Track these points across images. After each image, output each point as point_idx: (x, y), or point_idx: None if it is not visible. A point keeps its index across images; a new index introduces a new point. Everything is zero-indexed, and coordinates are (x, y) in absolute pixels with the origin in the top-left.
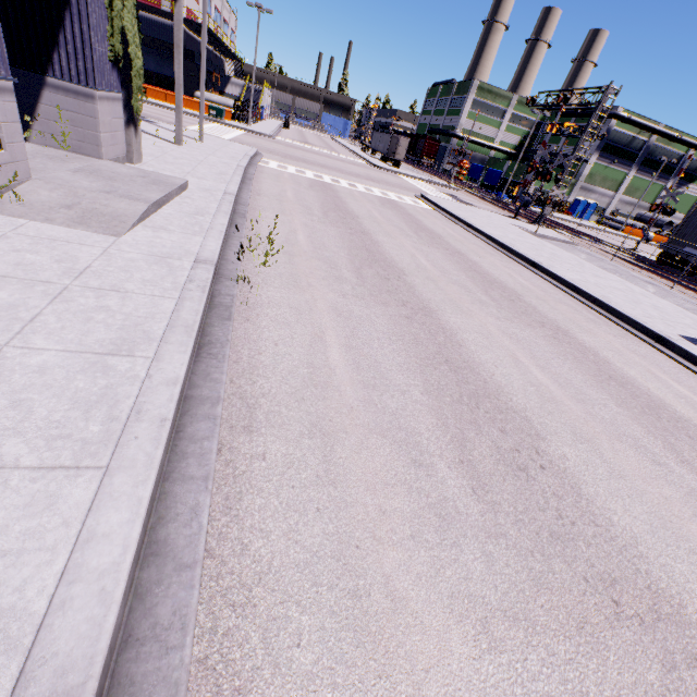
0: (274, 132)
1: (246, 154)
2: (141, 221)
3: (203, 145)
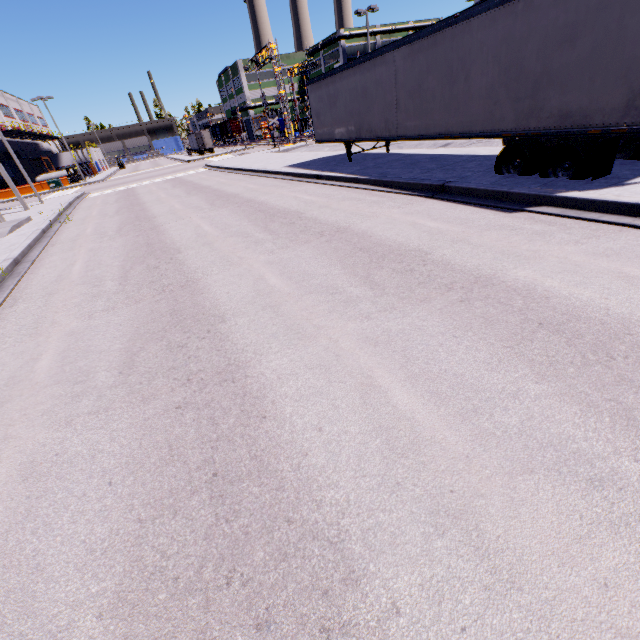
0: (108, 176)
1: (74, 196)
2: (11, 233)
3: (44, 204)
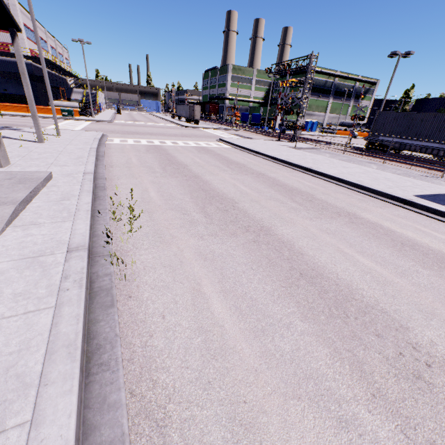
0: (112, 118)
1: (95, 137)
2: (10, 223)
3: (61, 138)
